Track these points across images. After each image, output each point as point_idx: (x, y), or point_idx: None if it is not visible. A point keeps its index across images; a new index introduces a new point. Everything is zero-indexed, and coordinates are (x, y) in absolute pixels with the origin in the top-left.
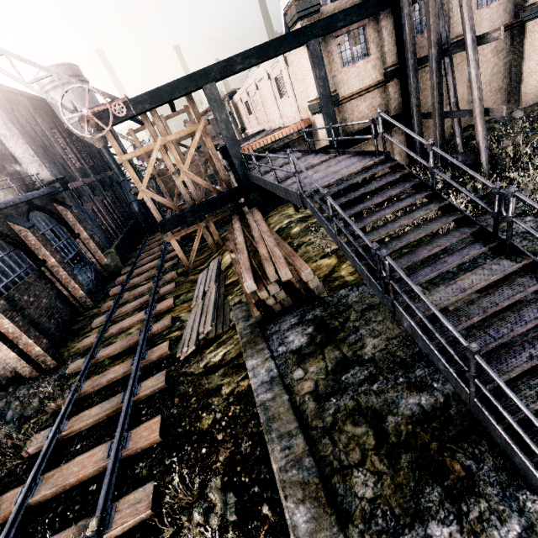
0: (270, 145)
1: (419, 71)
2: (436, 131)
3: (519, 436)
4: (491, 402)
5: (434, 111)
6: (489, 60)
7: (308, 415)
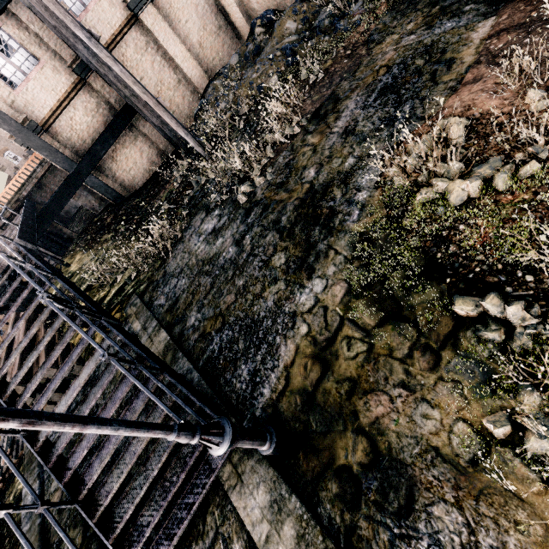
0: (17, 196)
1: (116, 49)
2: (154, 121)
3: (115, 514)
4: (99, 492)
5: (135, 104)
6: (187, 4)
7: (52, 532)
